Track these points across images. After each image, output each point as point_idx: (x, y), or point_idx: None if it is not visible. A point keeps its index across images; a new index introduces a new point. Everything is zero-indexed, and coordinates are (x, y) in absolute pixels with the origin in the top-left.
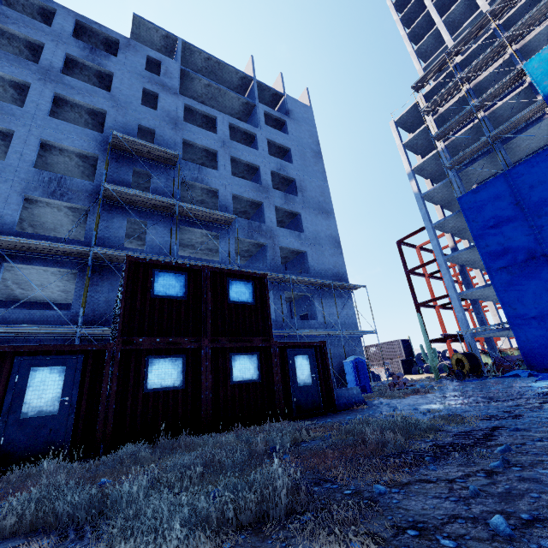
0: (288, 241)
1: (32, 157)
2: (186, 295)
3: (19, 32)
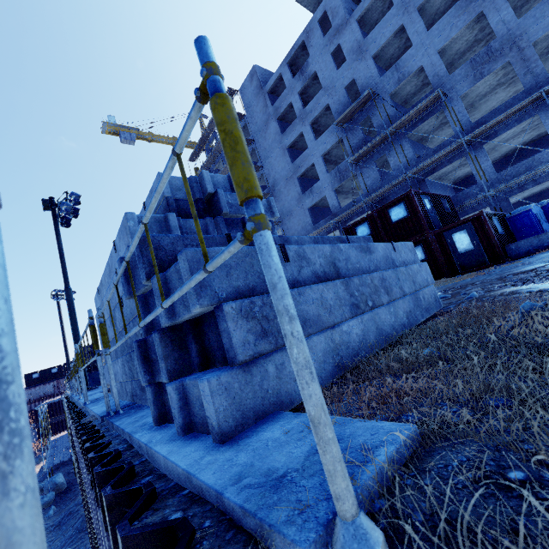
0: (547, 19)
1: (324, 169)
2: (371, 232)
3: (284, 110)
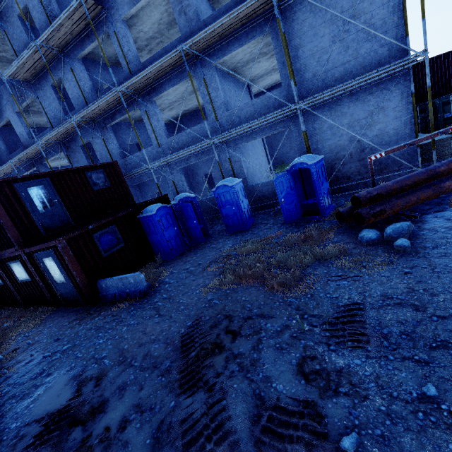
0: None
1: None
2: None
3: None
